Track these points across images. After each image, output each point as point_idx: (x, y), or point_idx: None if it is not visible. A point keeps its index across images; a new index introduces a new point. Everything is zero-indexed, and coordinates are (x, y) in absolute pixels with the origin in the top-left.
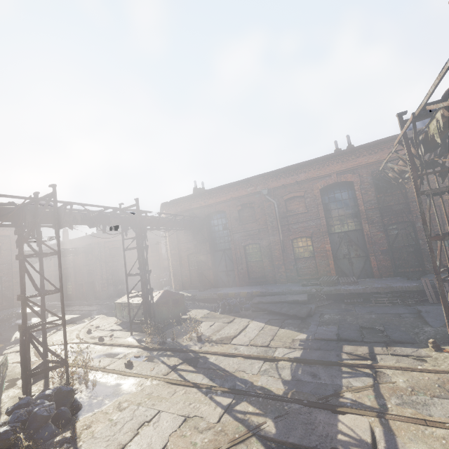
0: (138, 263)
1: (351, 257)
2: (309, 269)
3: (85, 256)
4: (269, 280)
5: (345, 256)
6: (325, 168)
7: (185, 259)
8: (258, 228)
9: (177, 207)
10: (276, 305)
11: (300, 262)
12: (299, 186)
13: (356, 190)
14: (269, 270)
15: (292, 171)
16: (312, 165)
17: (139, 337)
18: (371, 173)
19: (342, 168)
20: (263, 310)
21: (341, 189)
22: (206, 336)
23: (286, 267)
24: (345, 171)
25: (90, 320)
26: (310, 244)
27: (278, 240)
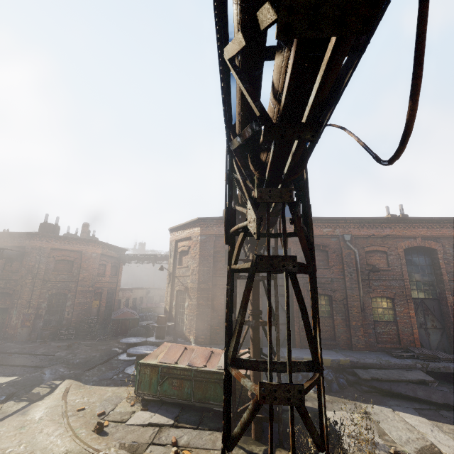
0: (252, 303)
1: (427, 327)
2: (389, 335)
3: (3, 264)
4: (340, 343)
5: (421, 325)
6: (411, 229)
7: (220, 299)
8: (331, 276)
9: (222, 227)
10: (400, 385)
11: (379, 326)
12: (382, 241)
13: (440, 259)
14: (341, 331)
15: (377, 223)
16: (399, 223)
17: (261, 450)
18: (453, 246)
19: (427, 234)
20: (382, 391)
21: (418, 253)
22: (385, 446)
23: (364, 330)
24: (429, 237)
25: (53, 392)
26: (391, 306)
27: (358, 295)
